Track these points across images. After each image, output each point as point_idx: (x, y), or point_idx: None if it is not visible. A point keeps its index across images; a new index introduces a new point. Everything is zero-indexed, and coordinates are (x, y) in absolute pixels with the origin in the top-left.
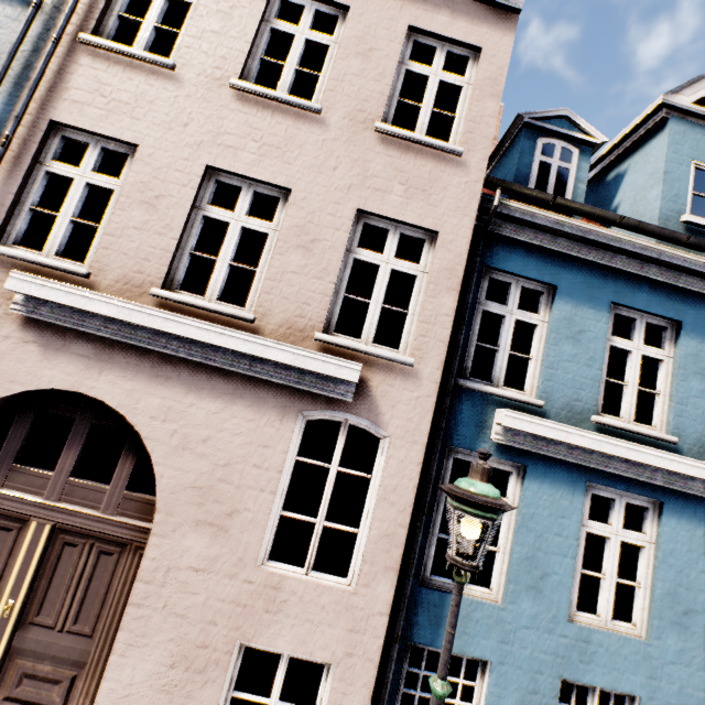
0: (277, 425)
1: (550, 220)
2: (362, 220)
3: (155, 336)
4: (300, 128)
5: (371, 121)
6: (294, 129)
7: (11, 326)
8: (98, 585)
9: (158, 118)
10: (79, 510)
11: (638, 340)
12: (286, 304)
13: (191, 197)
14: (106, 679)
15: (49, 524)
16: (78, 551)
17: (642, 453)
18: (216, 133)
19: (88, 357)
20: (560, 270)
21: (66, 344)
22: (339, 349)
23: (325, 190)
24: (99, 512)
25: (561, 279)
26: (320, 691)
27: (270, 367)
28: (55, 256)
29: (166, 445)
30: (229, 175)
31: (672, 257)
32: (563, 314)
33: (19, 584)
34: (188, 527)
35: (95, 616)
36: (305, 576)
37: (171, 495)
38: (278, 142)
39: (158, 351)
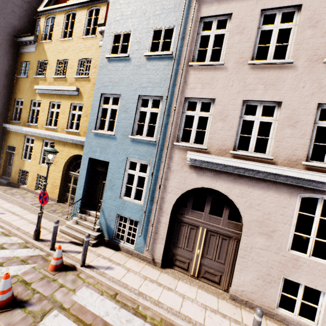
0: (288, 199)
1: None
2: (320, 108)
3: (235, 168)
4: (282, 73)
5: (321, 59)
6: (280, 74)
7: (186, 168)
8: (223, 249)
9: (220, 86)
10: (214, 225)
11: None
12: (286, 151)
13: (238, 114)
14: (235, 278)
15: (205, 228)
16: (215, 237)
17: None
18: (244, 86)
19: (211, 176)
20: None
21: (203, 172)
22: (315, 168)
23: (299, 98)
24: (220, 226)
25: None
26: (320, 300)
27: (283, 177)
28: (193, 143)
29: (243, 206)
30: (251, 101)
31: None
32: None
33: (199, 245)
34: (256, 234)
35: (224, 258)
36: (308, 257)
37: (248, 223)
38: (272, 82)
39: (235, 173)
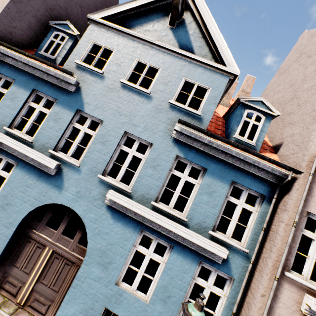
0: None
1: (12, 54)
2: None
3: None
4: None
5: None
6: None
7: None
8: None
9: None
10: None
11: (41, 105)
12: None
13: None
14: None
15: None
16: None
17: (6, 140)
18: None
19: None
20: (19, 75)
21: None
22: None
23: None
24: None
25: (18, 78)
26: None
27: None
28: None
29: None
30: None
31: (53, 73)
32: (12, 90)
33: None
34: None
35: None
36: None
37: None
38: None
39: None
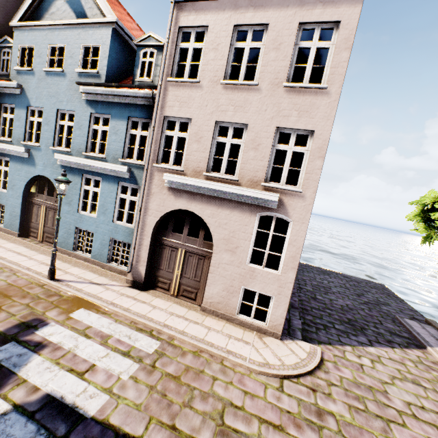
0: None
1: None
2: None
3: None
4: None
5: None
6: None
7: None
8: None
9: None
10: None
11: (9, 114)
12: None
13: None
14: None
15: None
16: None
17: None
18: None
19: None
20: None
21: None
22: None
23: None
24: None
25: None
26: None
27: None
28: None
29: None
30: None
31: (4, 85)
32: None
33: None
34: None
35: None
36: None
37: None
38: None
39: None
